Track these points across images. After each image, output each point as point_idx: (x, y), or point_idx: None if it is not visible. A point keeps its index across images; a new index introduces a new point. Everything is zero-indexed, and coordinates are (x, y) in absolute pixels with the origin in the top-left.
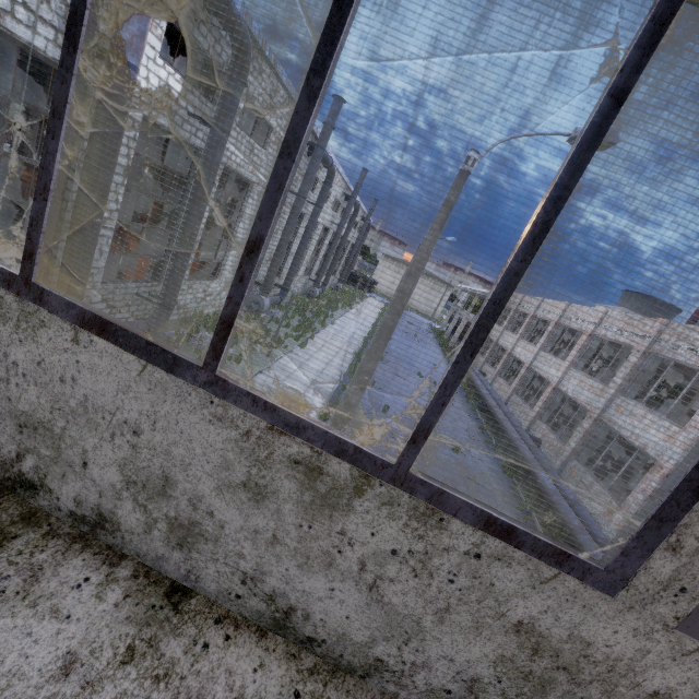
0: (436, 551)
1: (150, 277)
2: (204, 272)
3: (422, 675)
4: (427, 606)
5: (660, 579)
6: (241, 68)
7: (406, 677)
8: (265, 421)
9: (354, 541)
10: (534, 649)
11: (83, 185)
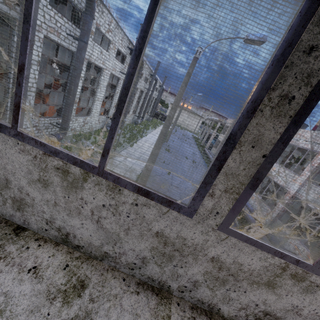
0: (120, 203)
1: (56, 115)
2: (84, 113)
3: (123, 257)
4: (120, 228)
5: (208, 209)
6: (91, 10)
7: (118, 259)
8: (42, 150)
9: (87, 202)
10: (164, 243)
11: (15, 69)
